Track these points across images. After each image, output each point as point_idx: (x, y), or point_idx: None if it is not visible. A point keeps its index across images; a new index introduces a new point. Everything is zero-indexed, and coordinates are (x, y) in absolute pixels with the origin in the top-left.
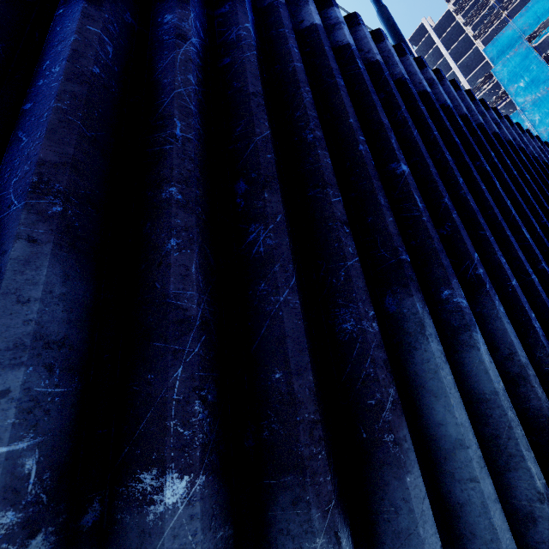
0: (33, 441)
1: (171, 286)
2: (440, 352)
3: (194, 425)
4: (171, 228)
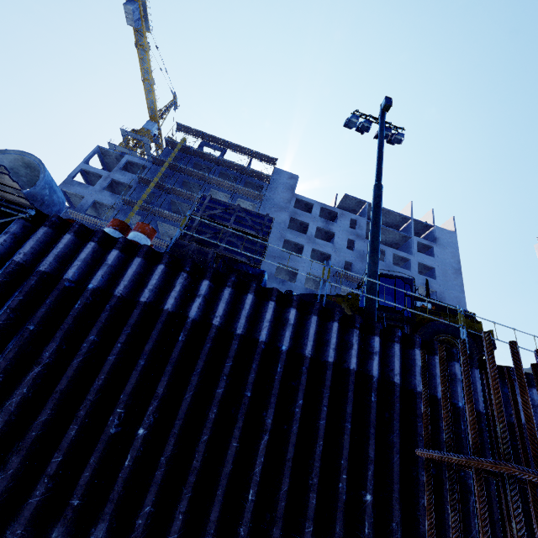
0: None
1: None
2: None
3: None
4: None
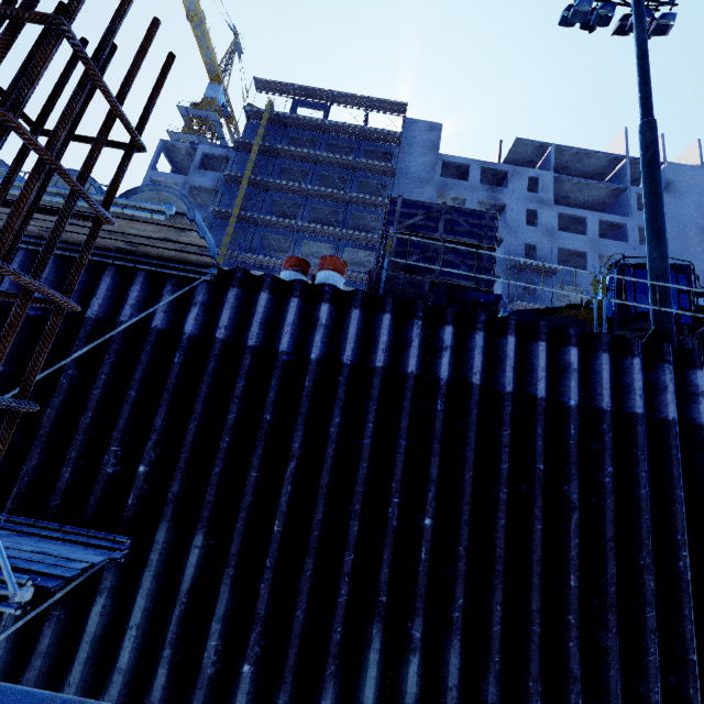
0: (221, 641)
1: (258, 604)
2: (375, 659)
3: (254, 652)
4: (263, 579)
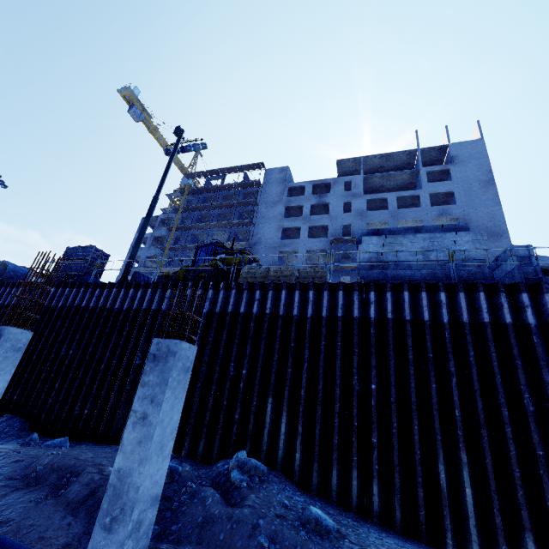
0: None
1: None
2: None
3: None
4: None
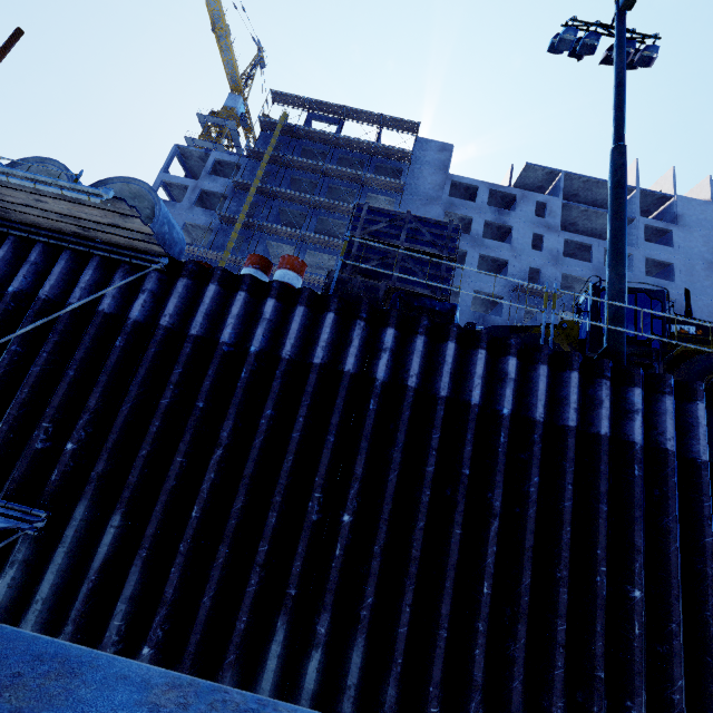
0: (125, 622)
1: (166, 587)
2: (276, 651)
3: (156, 635)
4: (174, 563)
